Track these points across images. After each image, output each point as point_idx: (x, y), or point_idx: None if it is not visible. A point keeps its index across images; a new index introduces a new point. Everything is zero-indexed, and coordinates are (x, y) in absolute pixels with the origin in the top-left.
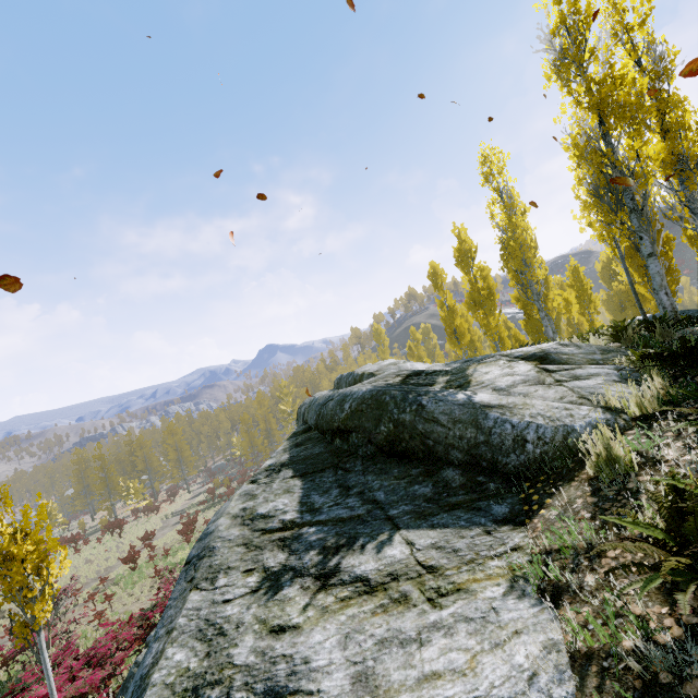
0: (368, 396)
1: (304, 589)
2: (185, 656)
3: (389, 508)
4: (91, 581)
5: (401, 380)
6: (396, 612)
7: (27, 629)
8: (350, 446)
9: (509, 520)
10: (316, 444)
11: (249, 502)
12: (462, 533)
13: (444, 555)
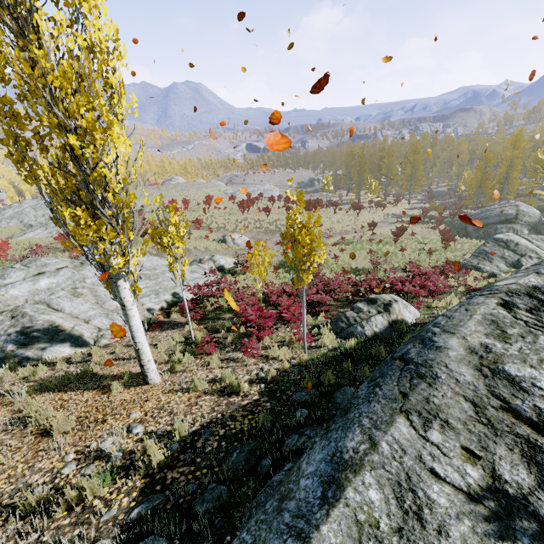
0: None
1: None
2: (379, 502)
3: None
4: (337, 234)
5: None
6: None
7: (299, 282)
8: None
9: None
10: None
11: (495, 340)
12: None
13: None
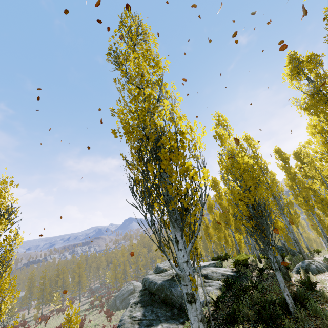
0: (160, 285)
1: None
2: None
3: (160, 317)
4: None
5: (171, 277)
6: None
7: None
8: (155, 299)
9: (182, 323)
10: (147, 296)
11: (131, 312)
12: (172, 324)
13: None
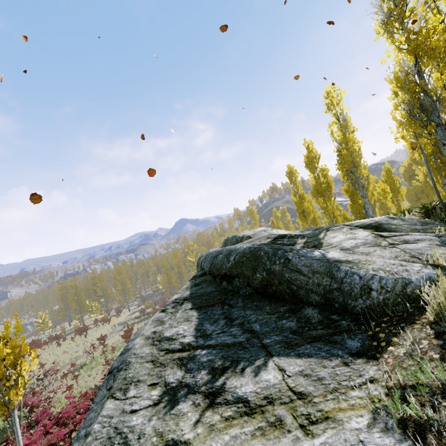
0: (247, 251)
1: (195, 406)
2: None
3: (264, 338)
4: (66, 365)
5: (271, 241)
6: (273, 436)
7: (5, 408)
8: (234, 287)
9: (362, 354)
10: (209, 285)
11: (158, 326)
12: (324, 363)
13: (311, 383)
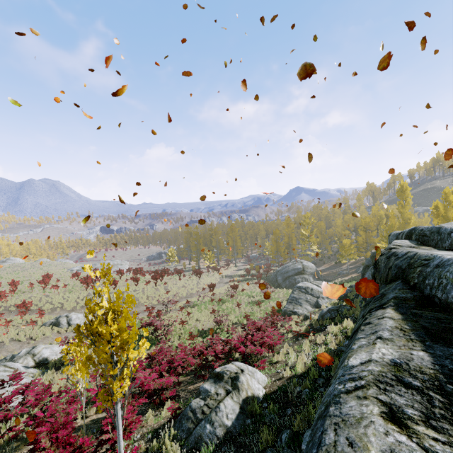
0: None
1: None
2: None
3: None
4: (183, 297)
5: None
6: None
7: (109, 396)
8: None
9: None
10: None
11: None
12: None
13: None
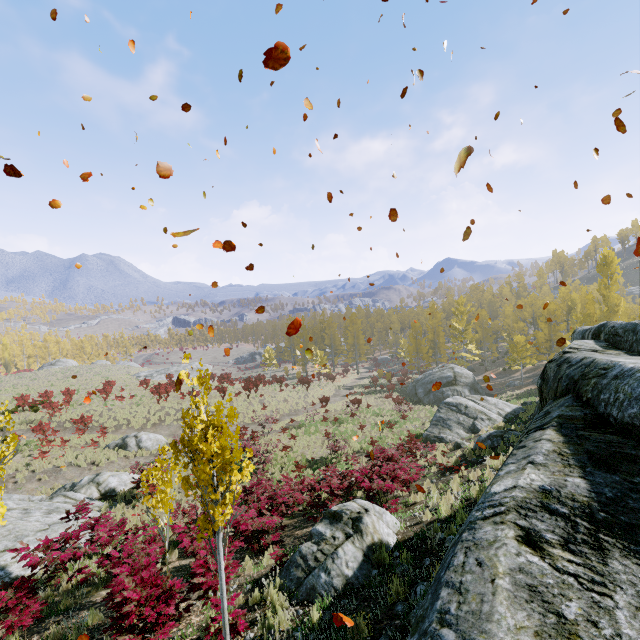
0: None
1: None
2: None
3: None
4: (285, 415)
5: None
6: None
7: (209, 524)
8: None
9: None
10: None
11: None
12: None
13: None
